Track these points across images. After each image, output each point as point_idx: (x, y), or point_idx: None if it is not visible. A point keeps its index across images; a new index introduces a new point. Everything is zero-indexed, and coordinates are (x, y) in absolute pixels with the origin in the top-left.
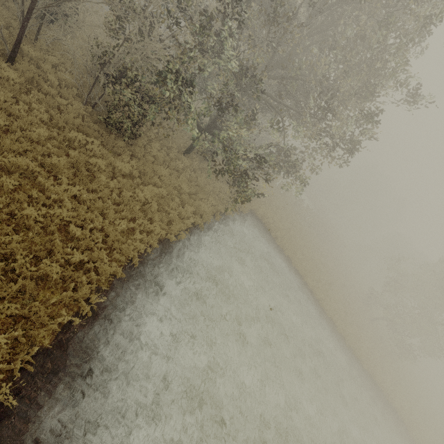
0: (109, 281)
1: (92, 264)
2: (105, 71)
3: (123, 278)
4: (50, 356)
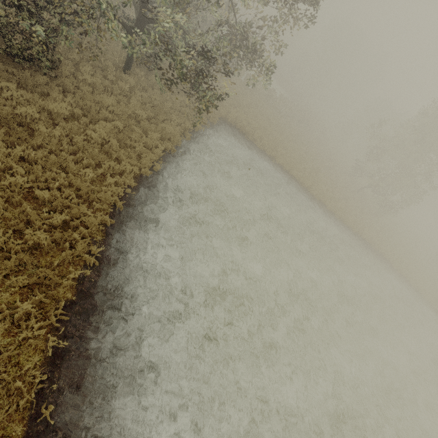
0: (102, 231)
1: (77, 221)
2: None
3: (114, 224)
4: (79, 304)
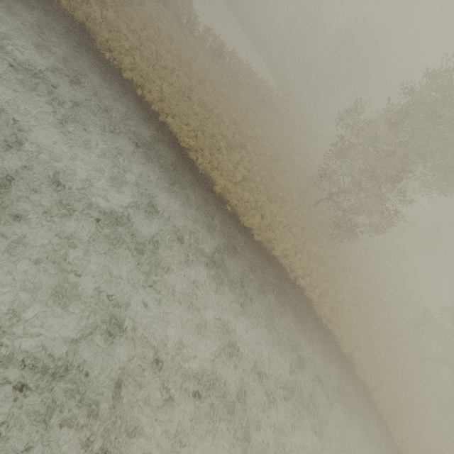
0: None
1: None
2: None
3: None
4: None
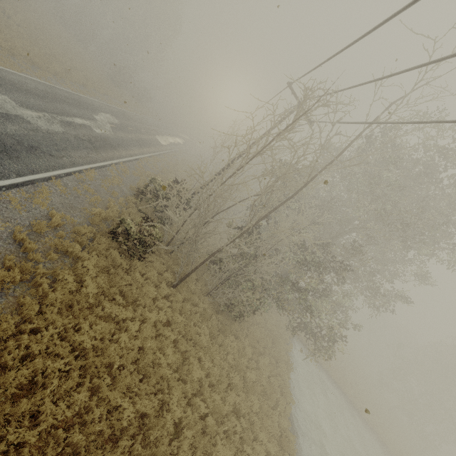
0: None
1: None
2: (234, 278)
3: None
4: None
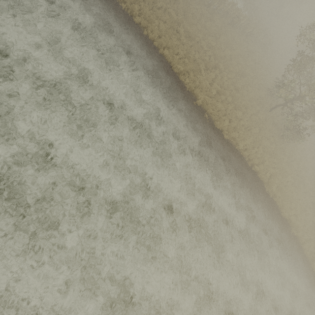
0: None
1: None
2: None
3: None
4: None
